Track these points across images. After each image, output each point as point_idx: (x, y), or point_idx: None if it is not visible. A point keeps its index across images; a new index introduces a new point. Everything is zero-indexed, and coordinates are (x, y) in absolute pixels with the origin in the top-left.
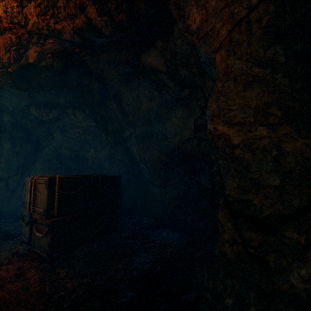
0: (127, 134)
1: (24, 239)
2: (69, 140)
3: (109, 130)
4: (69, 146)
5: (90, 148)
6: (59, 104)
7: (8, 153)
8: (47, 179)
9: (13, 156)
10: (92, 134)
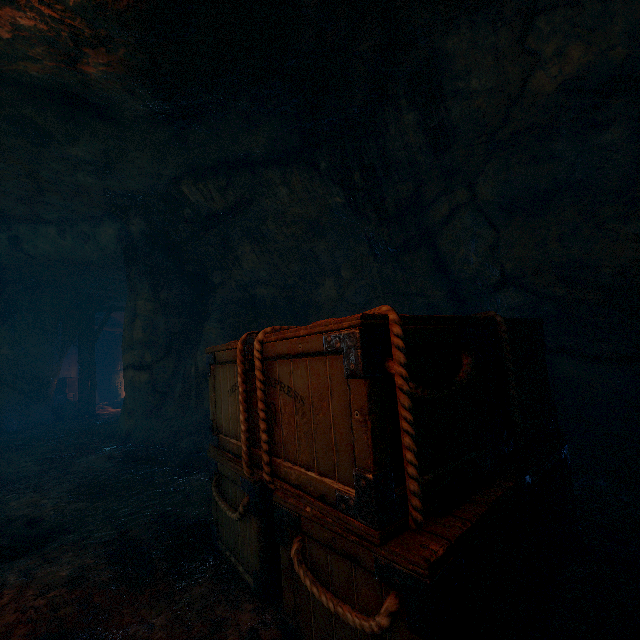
0: (440, 211)
1: (236, 568)
2: (273, 260)
3: (386, 208)
4: (272, 275)
5: (322, 276)
6: (247, 161)
7: (147, 307)
8: (353, 323)
9: (157, 313)
10: (327, 237)
